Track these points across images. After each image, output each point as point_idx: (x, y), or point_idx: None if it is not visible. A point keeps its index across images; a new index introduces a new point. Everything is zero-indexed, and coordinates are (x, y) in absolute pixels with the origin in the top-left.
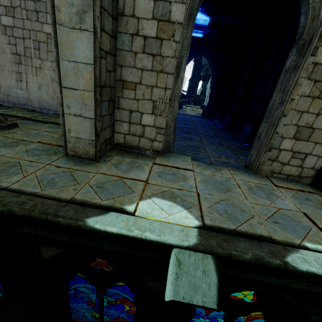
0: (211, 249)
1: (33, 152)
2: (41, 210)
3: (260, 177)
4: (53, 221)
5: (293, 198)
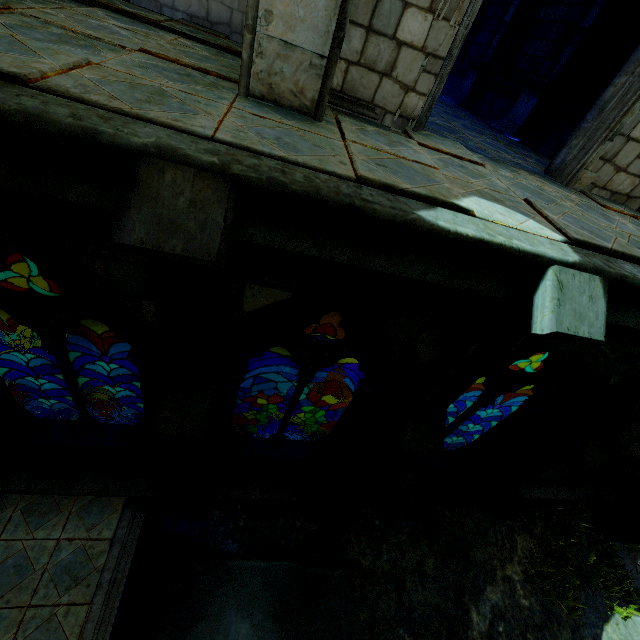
0: (601, 268)
1: (161, 72)
2: (330, 188)
3: (575, 193)
4: (365, 210)
5: (632, 224)
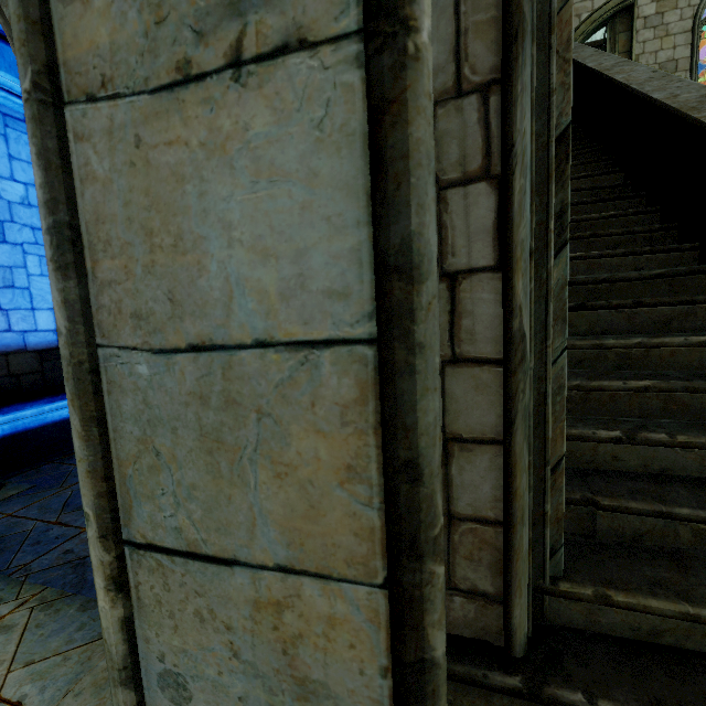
0: None
1: None
2: None
3: (87, 643)
4: None
5: None
